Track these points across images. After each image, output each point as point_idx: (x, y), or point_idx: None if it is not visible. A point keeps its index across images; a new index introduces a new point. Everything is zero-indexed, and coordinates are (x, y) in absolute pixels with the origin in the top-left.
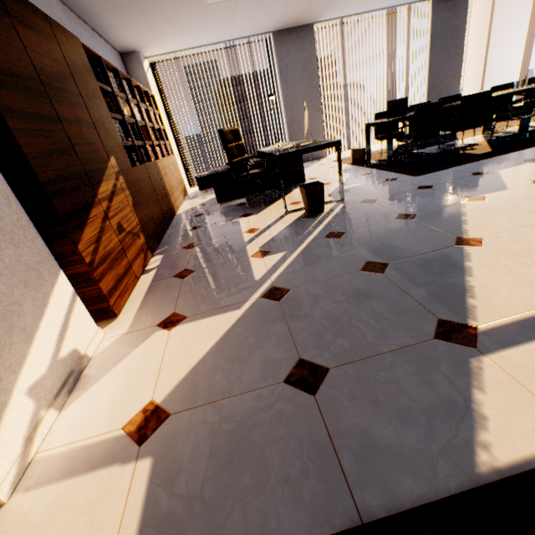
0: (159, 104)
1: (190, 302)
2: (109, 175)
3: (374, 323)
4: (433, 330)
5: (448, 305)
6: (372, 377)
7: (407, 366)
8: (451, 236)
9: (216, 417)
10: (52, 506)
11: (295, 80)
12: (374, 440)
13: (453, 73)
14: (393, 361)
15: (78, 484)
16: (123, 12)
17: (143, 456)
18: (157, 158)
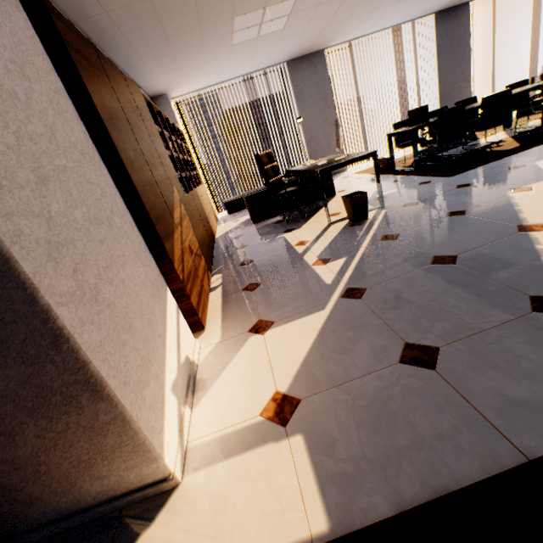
0: (186, 138)
1: (270, 309)
2: (176, 203)
3: (466, 306)
4: (528, 305)
5: (534, 283)
6: (485, 349)
7: (516, 337)
8: (511, 225)
9: (347, 397)
10: (226, 479)
11: (311, 102)
12: (510, 397)
13: (463, 78)
14: (499, 334)
15: (241, 461)
16: (160, 62)
17: (292, 433)
18: (194, 187)
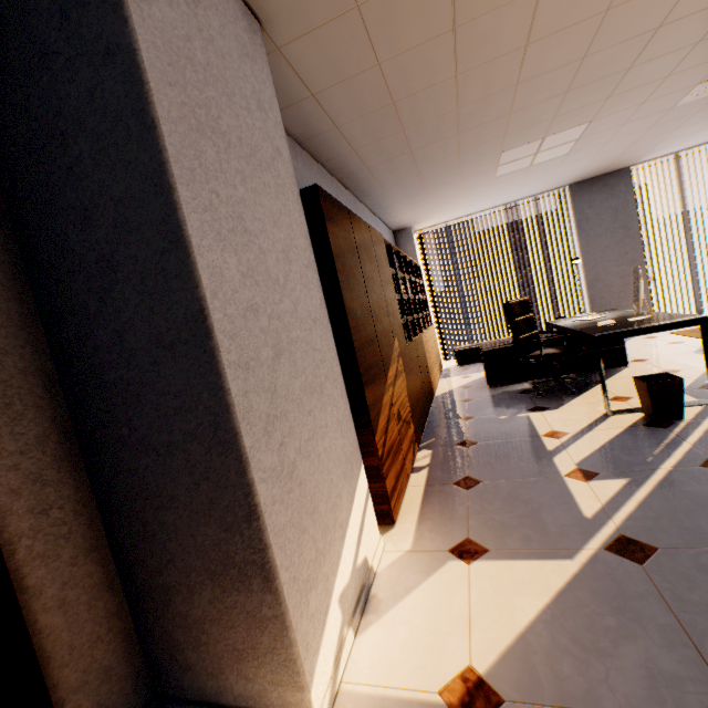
0: (422, 272)
1: (486, 527)
2: (393, 358)
3: None
4: None
5: None
6: None
7: None
8: None
9: None
10: None
11: (600, 232)
12: None
13: None
14: None
15: None
16: (409, 200)
17: None
18: (420, 331)
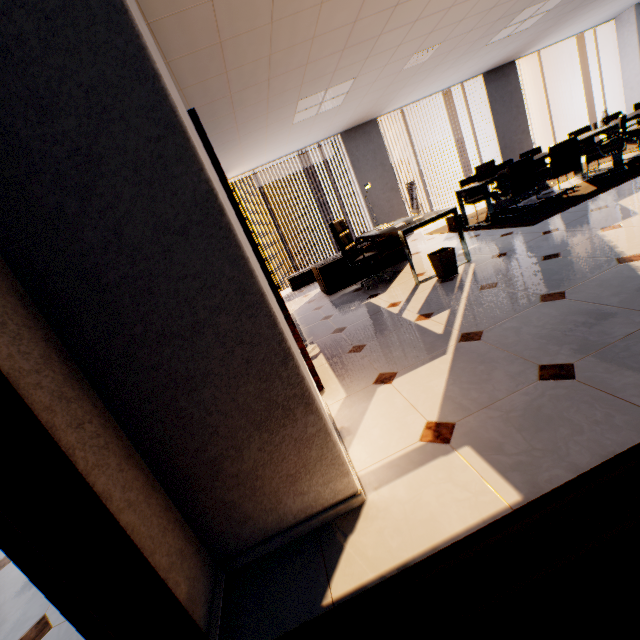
0: None
1: (388, 363)
2: None
3: (587, 329)
4: None
5: None
6: (616, 357)
7: None
8: (610, 259)
9: (499, 413)
10: (410, 488)
11: (368, 169)
12: None
13: (521, 130)
14: (626, 345)
15: (418, 474)
16: (224, 147)
17: (458, 447)
18: None
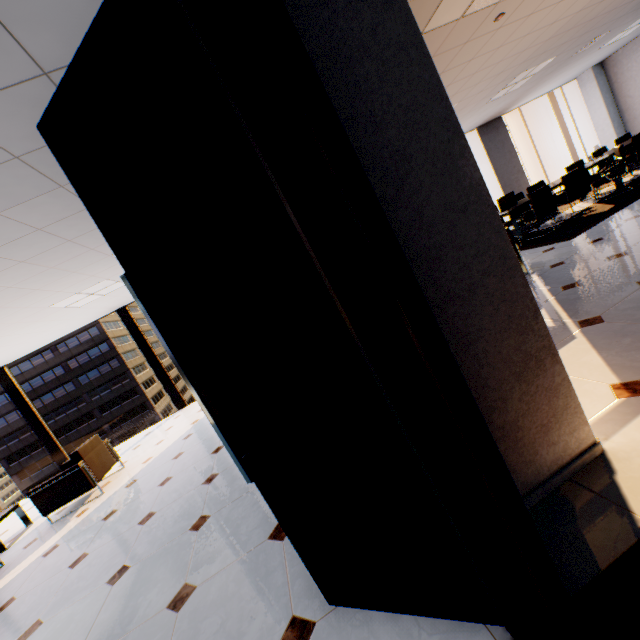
0: None
1: None
2: None
3: None
4: None
5: None
6: None
7: None
8: None
9: None
10: None
11: None
12: None
13: (516, 170)
14: None
15: None
16: None
17: None
18: None
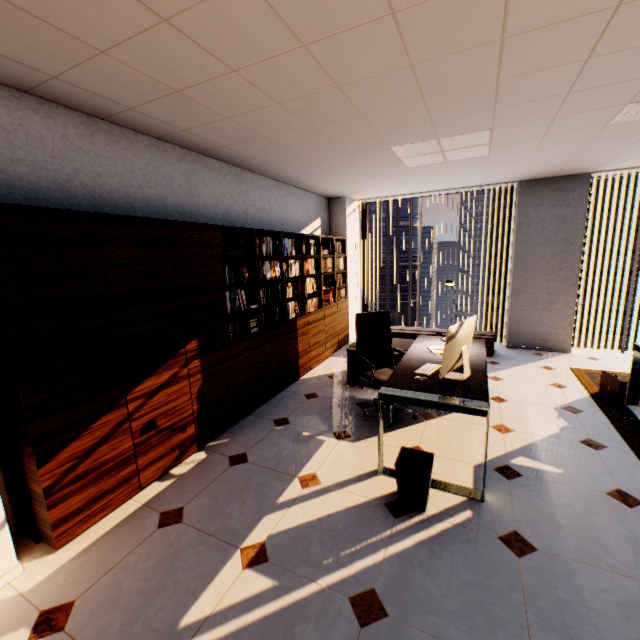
0: (353, 244)
1: (103, 593)
2: (170, 364)
3: None
4: None
5: None
6: None
7: None
8: None
9: None
10: None
11: (539, 240)
12: None
13: None
14: None
15: None
16: (316, 176)
17: None
18: (304, 312)
